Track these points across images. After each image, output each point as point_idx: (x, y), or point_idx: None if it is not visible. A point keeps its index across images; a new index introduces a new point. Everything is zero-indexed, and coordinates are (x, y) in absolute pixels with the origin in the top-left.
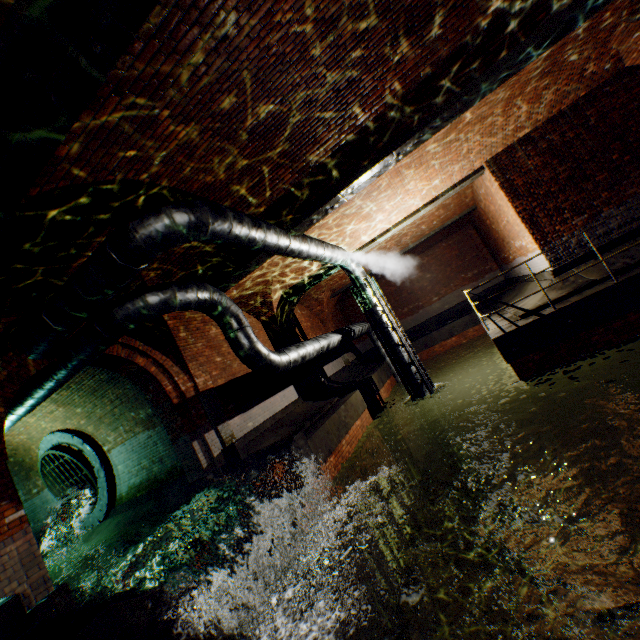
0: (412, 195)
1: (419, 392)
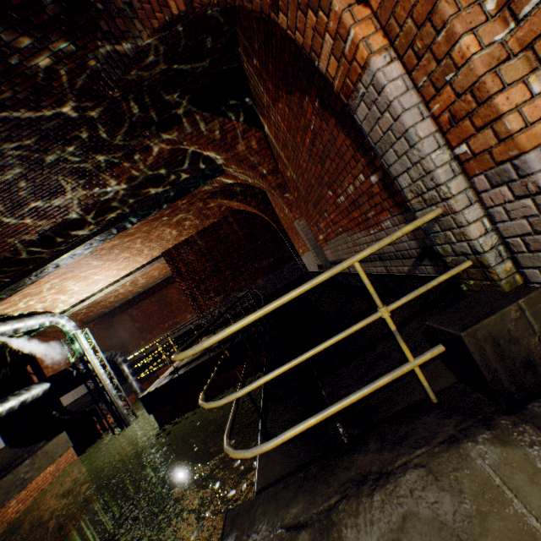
0: (104, 274)
1: (120, 426)
